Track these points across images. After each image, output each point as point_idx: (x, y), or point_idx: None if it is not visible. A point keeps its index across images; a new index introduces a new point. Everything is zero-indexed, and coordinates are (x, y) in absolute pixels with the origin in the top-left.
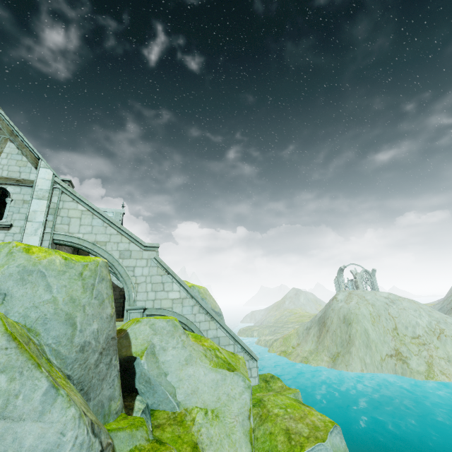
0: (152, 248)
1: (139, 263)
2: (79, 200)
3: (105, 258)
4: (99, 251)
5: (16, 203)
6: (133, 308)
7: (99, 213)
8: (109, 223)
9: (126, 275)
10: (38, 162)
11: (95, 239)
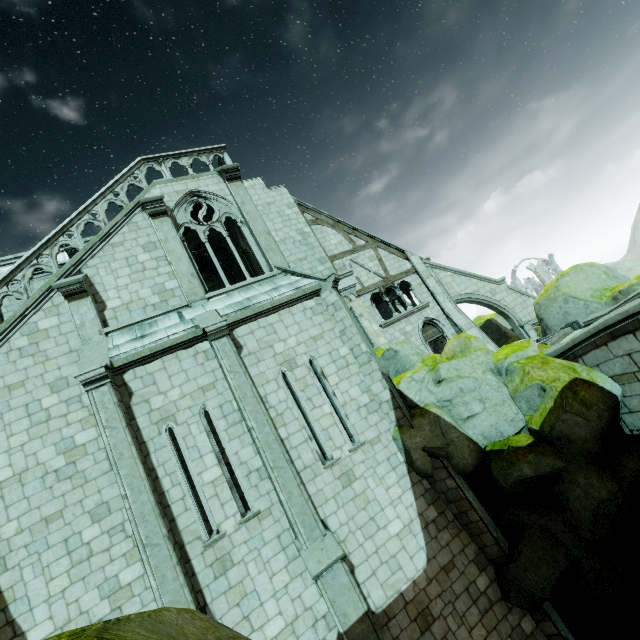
0: (502, 282)
1: (504, 295)
2: (444, 268)
3: (485, 300)
4: (479, 297)
5: (417, 288)
6: (525, 323)
7: (460, 272)
8: (470, 276)
9: (504, 306)
10: (403, 255)
11: (472, 290)
